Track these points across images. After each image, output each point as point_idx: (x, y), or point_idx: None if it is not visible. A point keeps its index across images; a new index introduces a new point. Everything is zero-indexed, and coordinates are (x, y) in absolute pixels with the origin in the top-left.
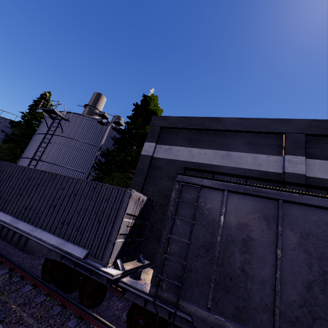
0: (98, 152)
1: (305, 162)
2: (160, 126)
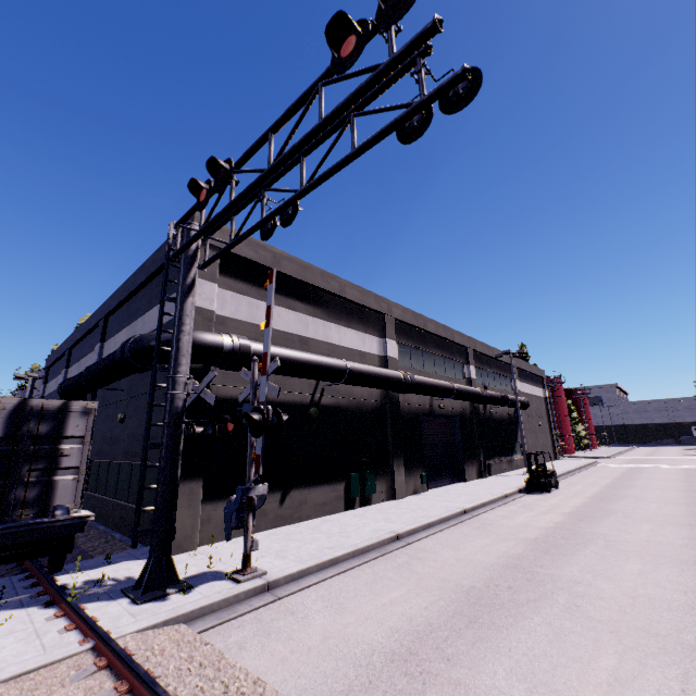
0: None
1: (65, 372)
2: (47, 368)
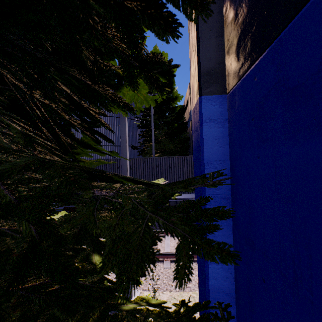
0: (153, 127)
1: None
2: None
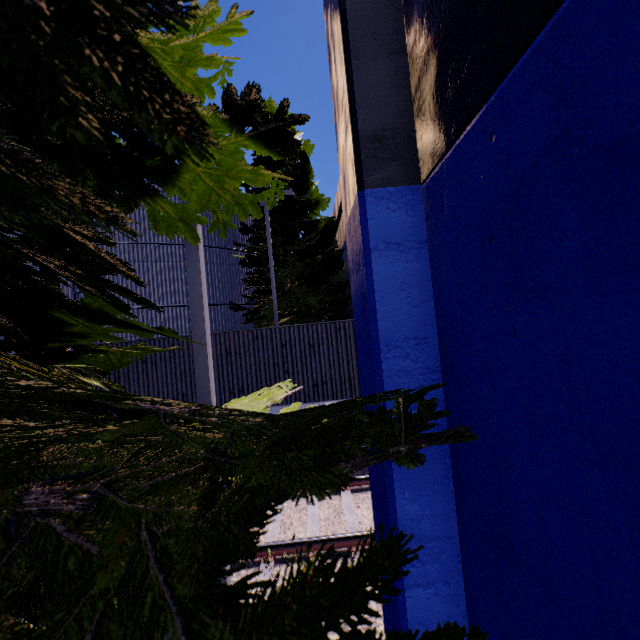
0: (273, 263)
1: None
2: None
